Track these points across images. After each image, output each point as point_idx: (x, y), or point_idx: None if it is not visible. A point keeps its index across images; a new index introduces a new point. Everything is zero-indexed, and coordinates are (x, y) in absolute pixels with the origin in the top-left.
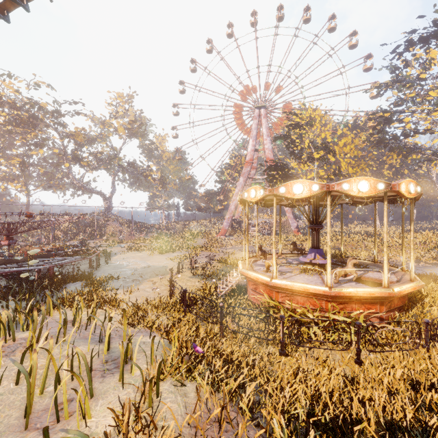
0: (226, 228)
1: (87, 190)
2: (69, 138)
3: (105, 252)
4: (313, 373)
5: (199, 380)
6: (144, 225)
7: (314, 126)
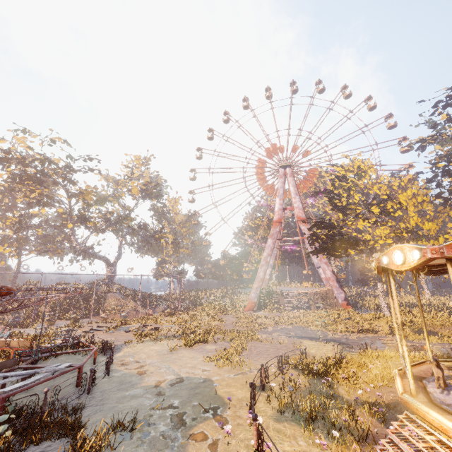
0: (254, 301)
1: (89, 255)
2: (78, 197)
3: (105, 345)
4: None
5: None
6: (151, 297)
7: (362, 179)
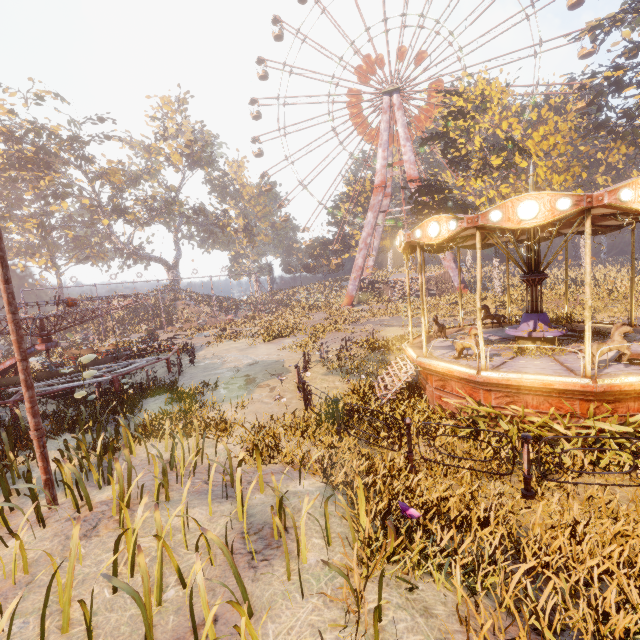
0: (352, 294)
1: (140, 257)
2: (101, 180)
3: (186, 346)
4: (599, 529)
5: (440, 578)
6: (229, 301)
7: (489, 112)
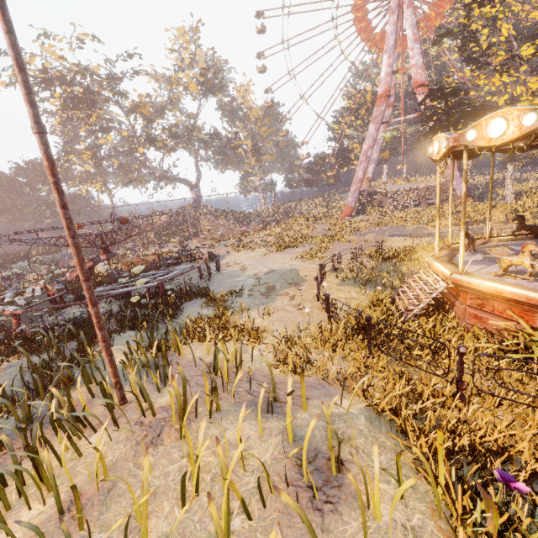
0: (351, 206)
1: (169, 180)
2: (135, 113)
3: (211, 255)
4: None
5: None
6: (242, 215)
7: None
